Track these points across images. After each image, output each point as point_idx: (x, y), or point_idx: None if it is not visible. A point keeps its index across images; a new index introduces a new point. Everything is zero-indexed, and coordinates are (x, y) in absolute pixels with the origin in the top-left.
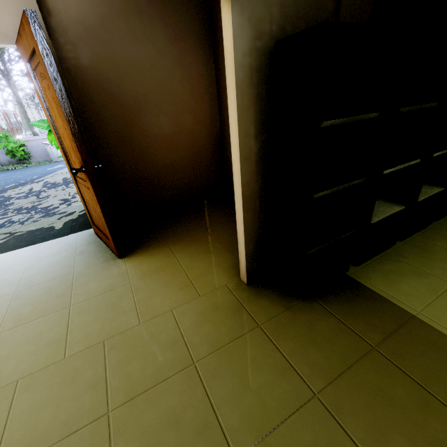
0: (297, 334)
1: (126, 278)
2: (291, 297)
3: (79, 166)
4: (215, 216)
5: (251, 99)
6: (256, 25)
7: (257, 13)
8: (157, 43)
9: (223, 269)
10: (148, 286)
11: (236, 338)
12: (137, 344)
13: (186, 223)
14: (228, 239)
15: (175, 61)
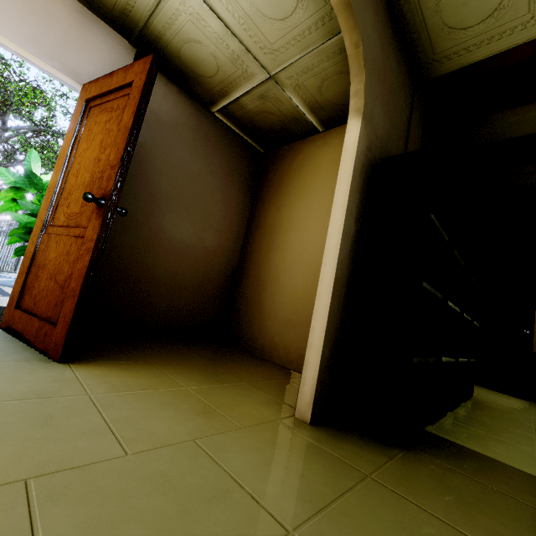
0: (433, 490)
1: (78, 386)
2: (383, 445)
3: (82, 206)
4: (216, 354)
5: (359, 187)
6: (370, 142)
7: (371, 136)
8: (211, 165)
9: (261, 403)
10: (130, 403)
11: (344, 491)
12: (131, 491)
13: (175, 351)
14: (248, 376)
15: (220, 186)
